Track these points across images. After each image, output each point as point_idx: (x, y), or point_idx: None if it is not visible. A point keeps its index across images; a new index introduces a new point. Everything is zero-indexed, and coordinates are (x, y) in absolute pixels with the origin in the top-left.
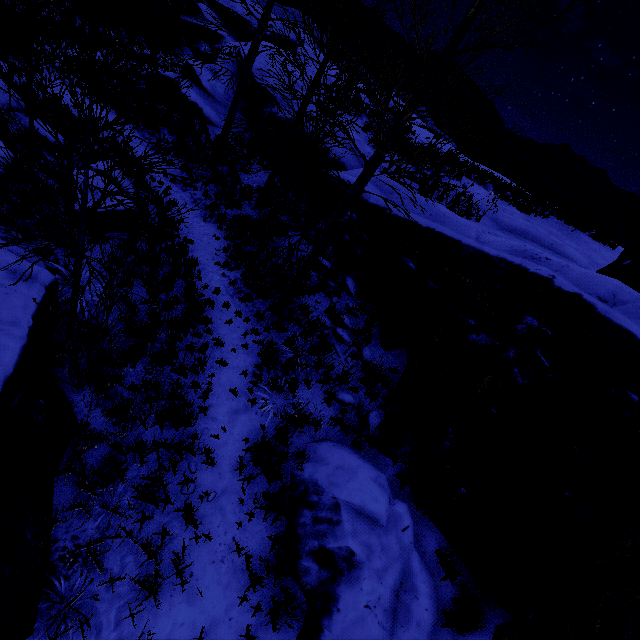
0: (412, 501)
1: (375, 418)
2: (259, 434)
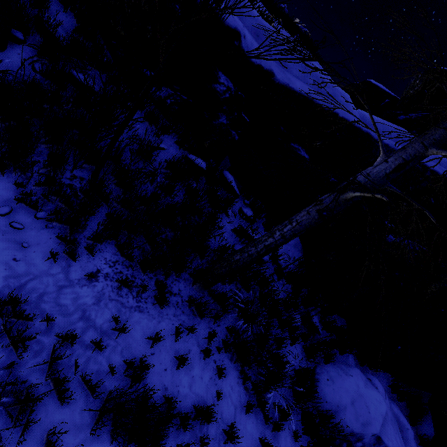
0: (367, 366)
1: (317, 319)
2: (296, 444)
